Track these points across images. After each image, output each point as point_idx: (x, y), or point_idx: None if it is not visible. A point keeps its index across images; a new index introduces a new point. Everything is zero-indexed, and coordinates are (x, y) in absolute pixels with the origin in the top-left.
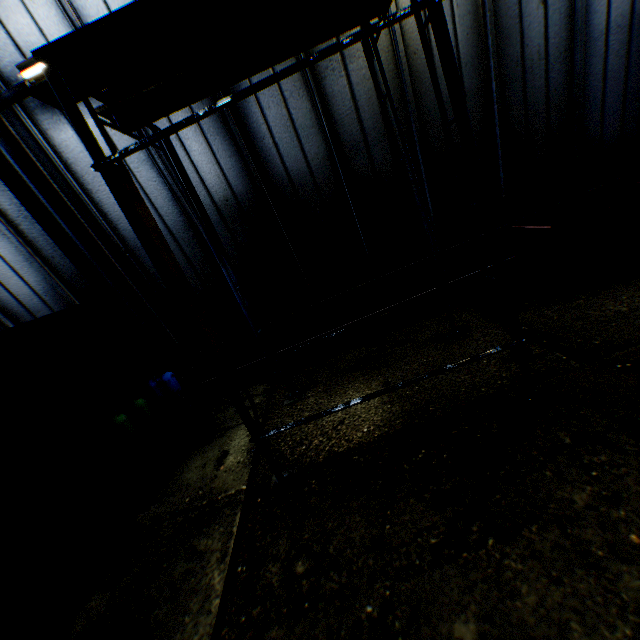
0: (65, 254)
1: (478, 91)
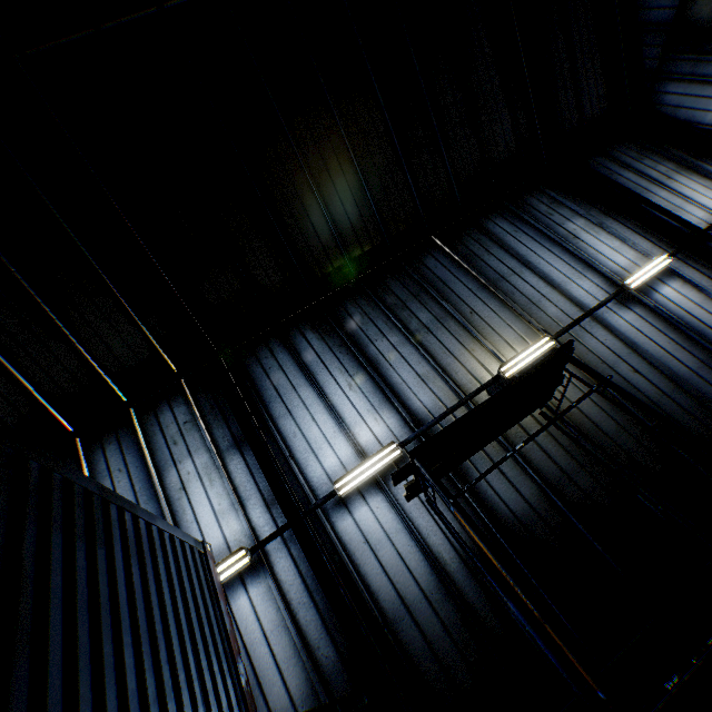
0: (343, 630)
1: (630, 422)
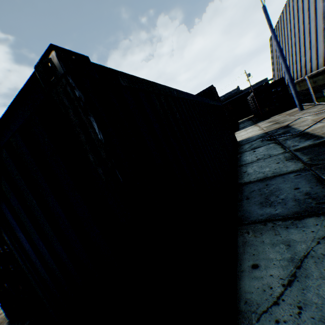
0: None
1: None
